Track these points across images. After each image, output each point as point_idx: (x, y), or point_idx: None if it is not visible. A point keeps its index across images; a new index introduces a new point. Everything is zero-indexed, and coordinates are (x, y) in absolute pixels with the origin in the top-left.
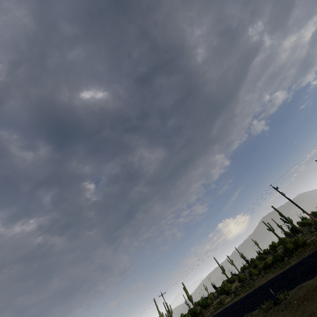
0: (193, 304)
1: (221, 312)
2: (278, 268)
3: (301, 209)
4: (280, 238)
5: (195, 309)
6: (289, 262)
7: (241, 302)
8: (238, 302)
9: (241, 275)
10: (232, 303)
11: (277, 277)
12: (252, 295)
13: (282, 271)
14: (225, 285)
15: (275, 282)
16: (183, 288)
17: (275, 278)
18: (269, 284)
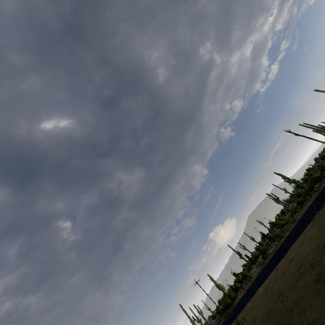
0: (224, 291)
1: (275, 253)
2: (313, 194)
3: (316, 140)
4: (285, 204)
5: (235, 284)
6: (323, 182)
7: (296, 227)
8: (292, 232)
9: (270, 235)
10: (282, 242)
11: (321, 192)
12: (306, 214)
13: (320, 190)
14: (254, 255)
15: (324, 191)
16: (210, 278)
17: (319, 194)
18: (317, 198)
